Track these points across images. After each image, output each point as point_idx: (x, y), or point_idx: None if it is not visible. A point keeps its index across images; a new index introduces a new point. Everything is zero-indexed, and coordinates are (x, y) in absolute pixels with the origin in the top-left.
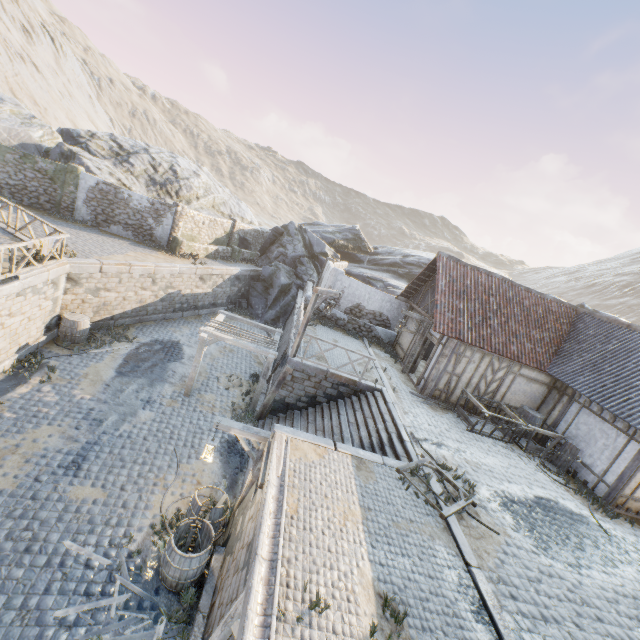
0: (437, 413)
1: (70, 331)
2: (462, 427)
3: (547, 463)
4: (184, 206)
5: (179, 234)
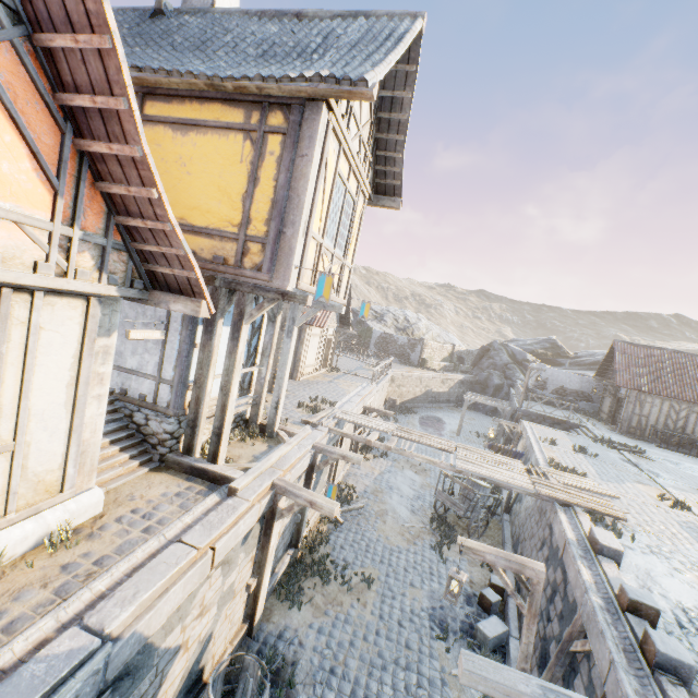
0: (631, 439)
1: (393, 405)
2: (652, 445)
3: None
4: (427, 339)
5: (424, 356)
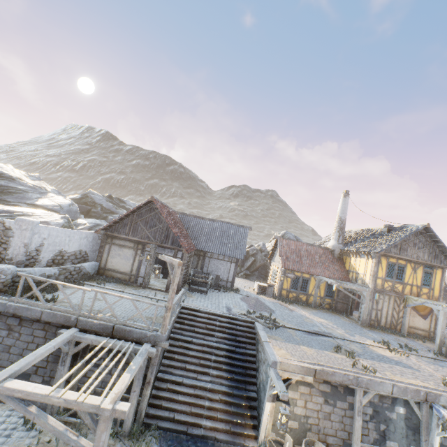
0: (195, 297)
1: None
2: (203, 296)
3: (214, 287)
4: None
5: None
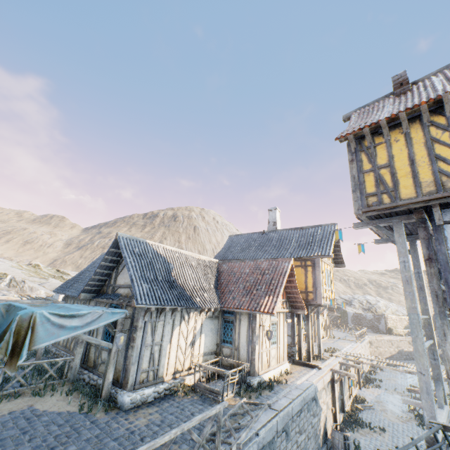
0: None
1: None
2: None
3: None
4: (386, 314)
5: (389, 326)
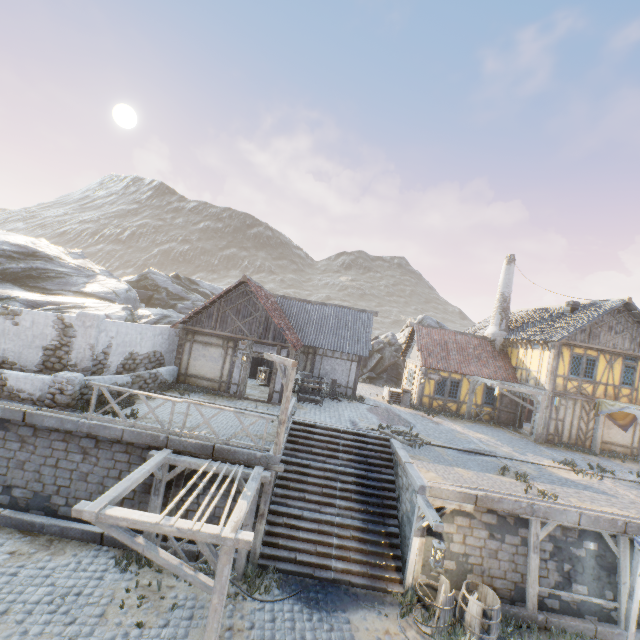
0: (307, 409)
1: None
2: (317, 407)
3: (329, 396)
4: None
5: None
